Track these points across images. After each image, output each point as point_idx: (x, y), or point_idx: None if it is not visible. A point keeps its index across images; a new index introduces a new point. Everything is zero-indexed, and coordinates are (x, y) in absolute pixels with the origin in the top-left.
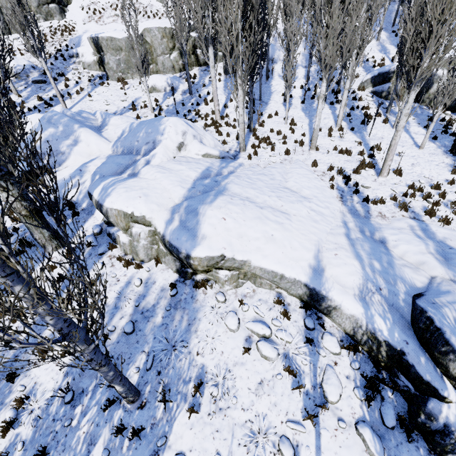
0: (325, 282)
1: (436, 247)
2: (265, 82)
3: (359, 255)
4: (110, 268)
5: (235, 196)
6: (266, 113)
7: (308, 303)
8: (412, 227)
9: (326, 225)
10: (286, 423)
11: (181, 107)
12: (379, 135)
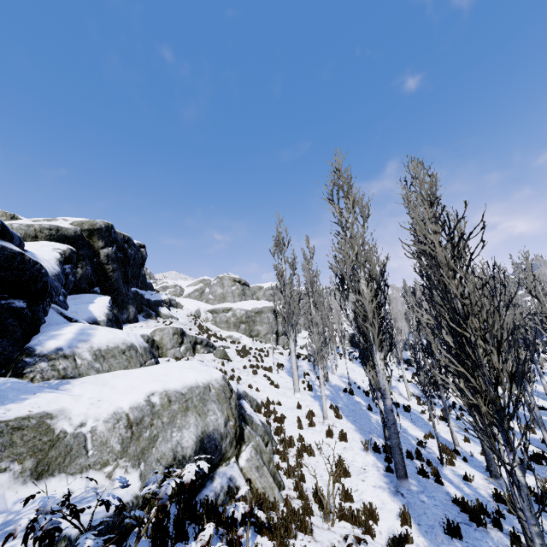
0: None
1: None
2: None
3: None
4: None
5: None
6: None
7: None
8: None
9: None
10: None
11: None
12: None
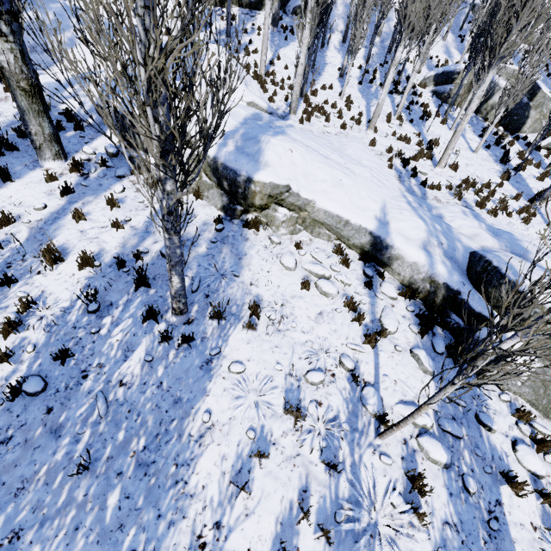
0: (390, 232)
1: (487, 227)
2: (319, 50)
3: (422, 217)
4: (135, 193)
5: (297, 140)
6: (318, 84)
7: (370, 253)
8: (465, 212)
9: (388, 192)
10: (346, 345)
11: None
12: (437, 132)
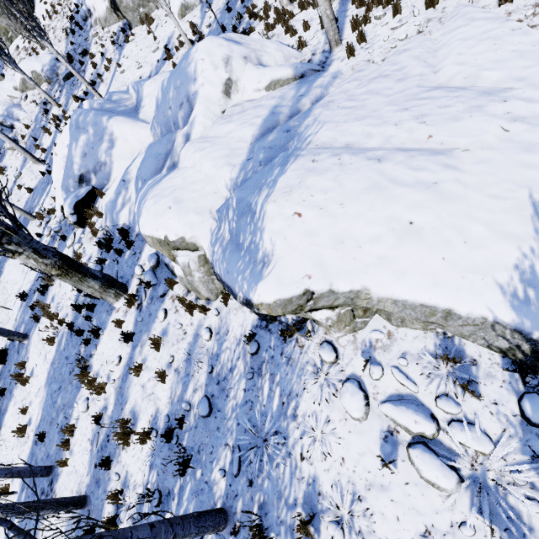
0: None
1: None
2: None
3: None
4: (174, 315)
5: (321, 151)
6: None
7: (529, 366)
8: None
9: None
10: None
11: (227, 17)
12: None
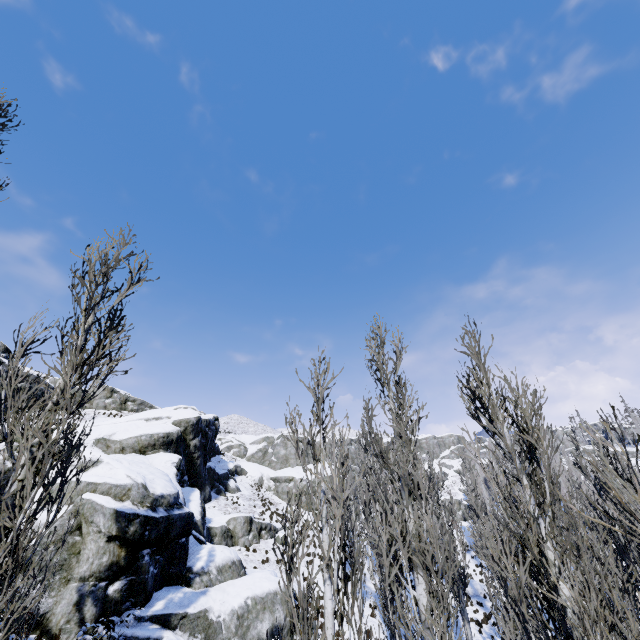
0: None
1: None
2: None
3: None
4: None
5: None
6: None
7: None
8: None
9: None
10: None
11: None
12: None
